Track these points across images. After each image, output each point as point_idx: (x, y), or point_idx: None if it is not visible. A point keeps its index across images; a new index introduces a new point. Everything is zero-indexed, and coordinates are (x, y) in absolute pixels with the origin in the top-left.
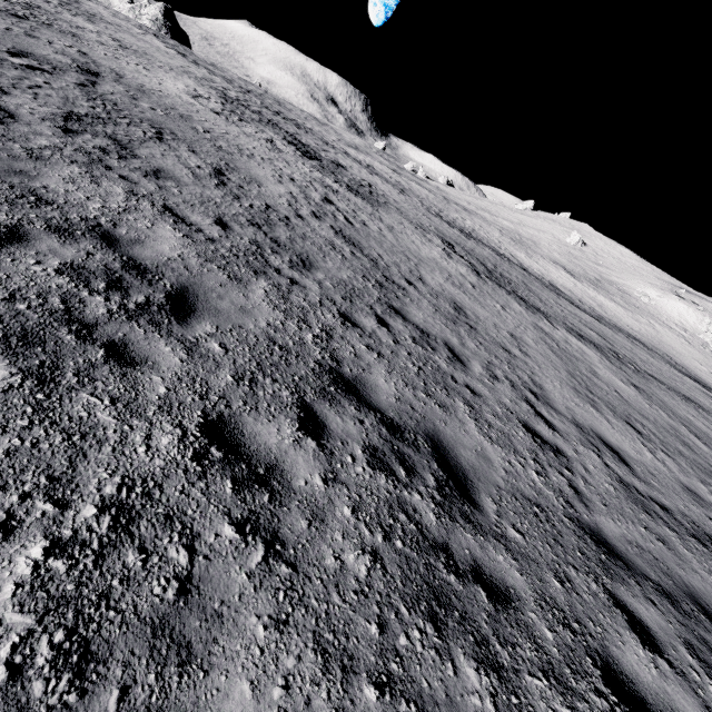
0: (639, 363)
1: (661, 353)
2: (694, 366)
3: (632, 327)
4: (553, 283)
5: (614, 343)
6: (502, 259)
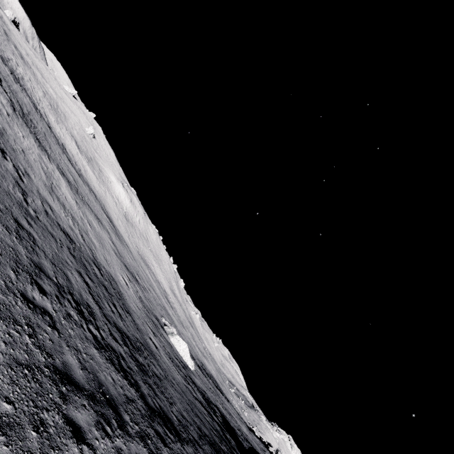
0: (86, 198)
1: (102, 203)
2: (113, 214)
3: (96, 188)
4: (65, 145)
5: (80, 187)
6: (37, 112)
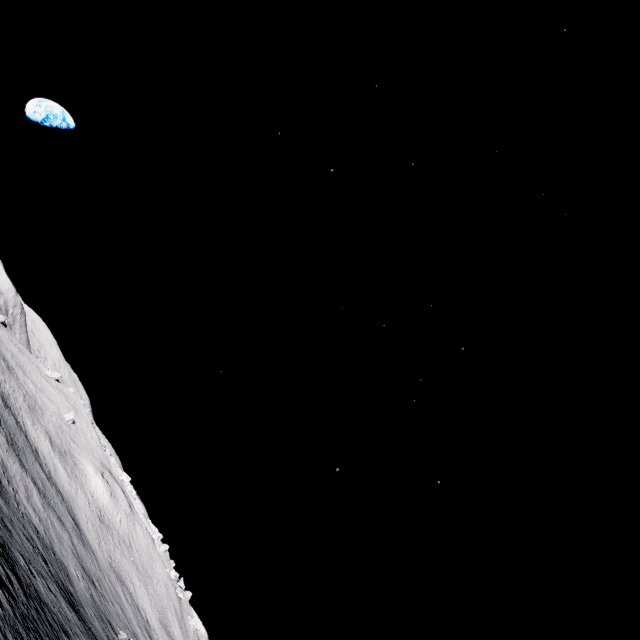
0: (52, 502)
1: (69, 504)
2: (82, 516)
3: (65, 487)
4: (38, 449)
5: (48, 491)
6: (18, 428)
